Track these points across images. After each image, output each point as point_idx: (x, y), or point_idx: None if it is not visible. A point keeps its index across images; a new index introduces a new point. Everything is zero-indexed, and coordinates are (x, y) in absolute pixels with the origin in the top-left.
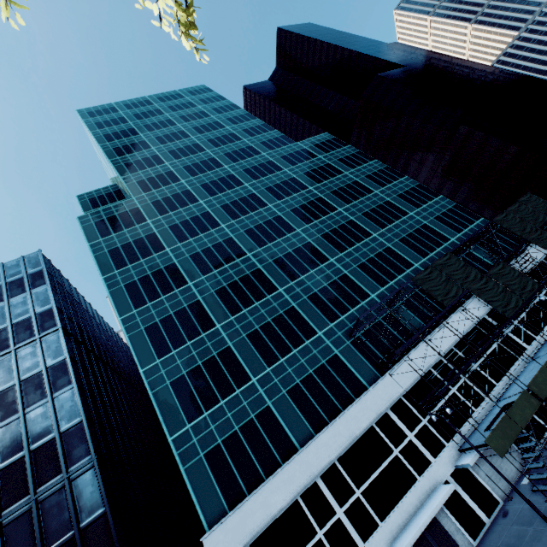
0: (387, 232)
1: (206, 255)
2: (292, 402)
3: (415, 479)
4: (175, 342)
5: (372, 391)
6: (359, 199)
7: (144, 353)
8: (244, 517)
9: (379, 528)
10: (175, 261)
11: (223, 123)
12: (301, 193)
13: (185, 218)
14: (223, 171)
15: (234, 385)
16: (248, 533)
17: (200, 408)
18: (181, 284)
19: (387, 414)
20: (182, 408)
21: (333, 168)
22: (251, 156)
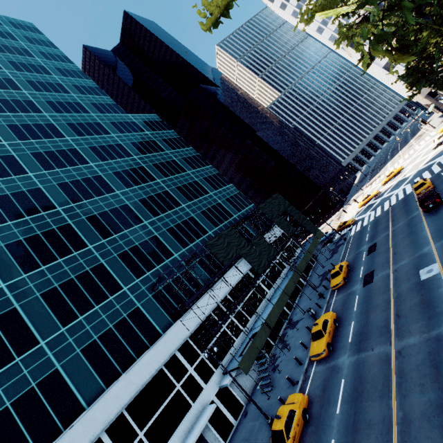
0: (193, 205)
1: (0, 203)
2: (86, 360)
3: (190, 406)
4: None
5: (165, 337)
6: (175, 175)
7: None
8: None
9: None
10: None
11: (50, 70)
12: (125, 159)
13: None
14: (41, 117)
15: (14, 353)
16: None
17: None
18: None
19: (175, 355)
20: None
21: (157, 145)
22: (78, 113)
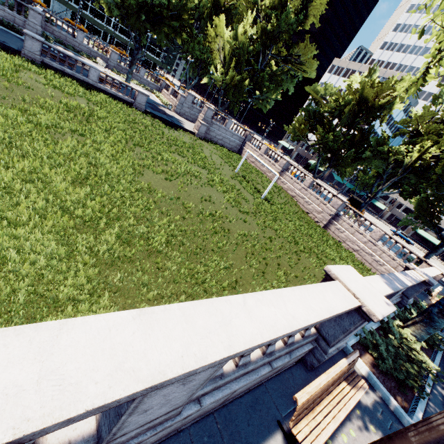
0: None
1: None
2: None
3: None
4: None
5: None
6: None
7: None
8: None
9: None
10: None
11: None
12: None
13: None
14: None
15: None
16: None
17: None
18: None
19: None
20: None
21: None
22: None
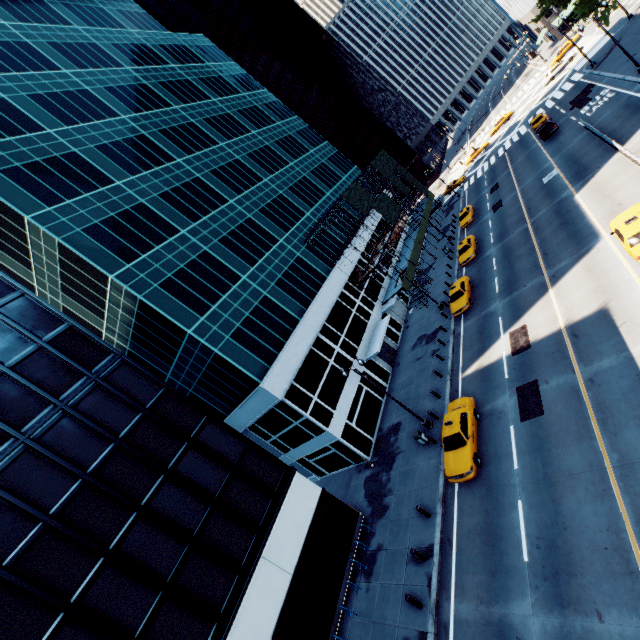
0: (300, 164)
1: (121, 150)
2: (282, 291)
3: (367, 323)
4: (139, 246)
5: (331, 278)
6: (267, 126)
7: (102, 258)
8: (284, 365)
9: (358, 351)
10: (76, 151)
11: None
12: (206, 102)
13: (52, 89)
14: (77, 33)
15: (229, 283)
16: (291, 373)
17: (206, 303)
18: (105, 181)
19: (343, 292)
20: (187, 306)
21: (229, 84)
22: (113, 27)
